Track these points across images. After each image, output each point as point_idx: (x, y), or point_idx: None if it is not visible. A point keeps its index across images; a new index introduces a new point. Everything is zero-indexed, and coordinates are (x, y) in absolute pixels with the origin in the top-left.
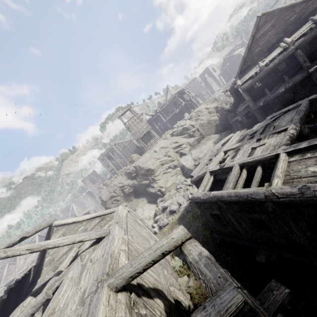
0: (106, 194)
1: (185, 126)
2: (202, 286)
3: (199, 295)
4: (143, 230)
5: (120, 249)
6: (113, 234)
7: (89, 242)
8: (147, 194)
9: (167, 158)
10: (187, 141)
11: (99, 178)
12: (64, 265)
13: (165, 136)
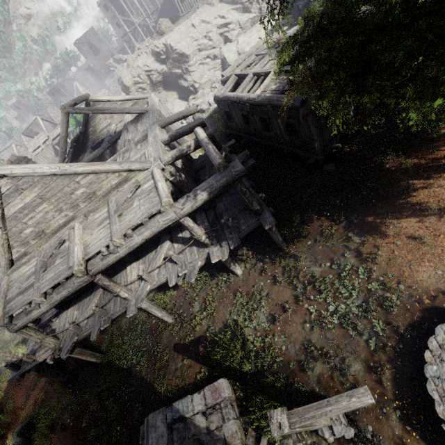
0: (129, 78)
1: None
2: None
3: None
4: None
5: (159, 119)
6: (153, 110)
7: (130, 118)
8: (178, 88)
9: (207, 41)
10: (238, 19)
11: (104, 46)
12: (111, 133)
13: None
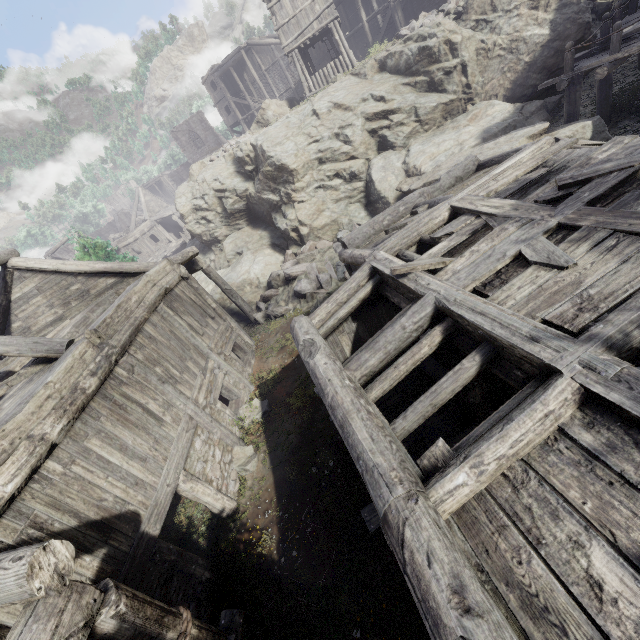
0: (186, 199)
1: (429, 43)
2: (265, 481)
3: (252, 495)
4: (212, 325)
5: (29, 434)
6: (48, 375)
7: None
8: (274, 225)
9: (340, 145)
10: (416, 103)
11: (211, 137)
12: (22, 360)
13: (365, 63)
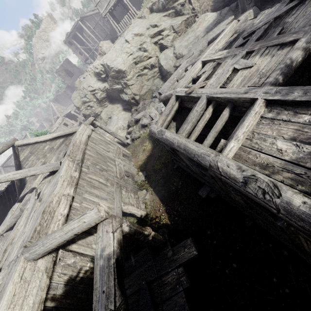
0: (77, 99)
1: None
2: (155, 200)
3: (151, 207)
4: (111, 147)
5: (63, 194)
6: (59, 174)
7: None
8: (122, 100)
9: (142, 53)
10: (171, 24)
11: (76, 69)
12: (36, 182)
13: (143, 11)
